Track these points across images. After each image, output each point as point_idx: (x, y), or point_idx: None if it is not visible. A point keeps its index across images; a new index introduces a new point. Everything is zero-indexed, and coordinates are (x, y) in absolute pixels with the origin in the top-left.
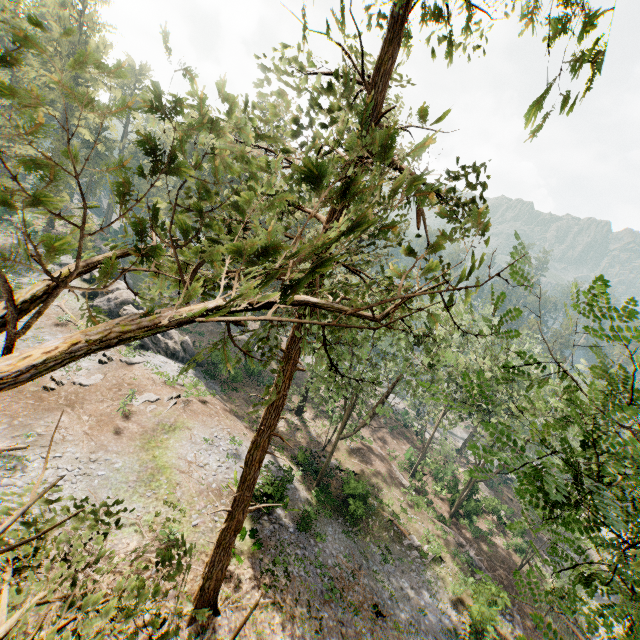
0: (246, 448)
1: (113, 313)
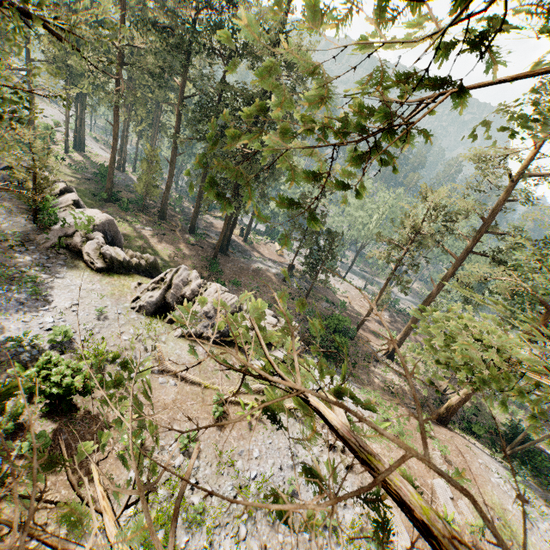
0: (497, 471)
1: (223, 335)
